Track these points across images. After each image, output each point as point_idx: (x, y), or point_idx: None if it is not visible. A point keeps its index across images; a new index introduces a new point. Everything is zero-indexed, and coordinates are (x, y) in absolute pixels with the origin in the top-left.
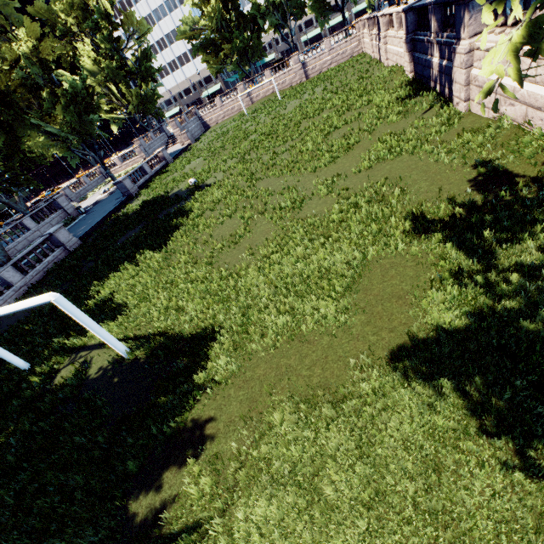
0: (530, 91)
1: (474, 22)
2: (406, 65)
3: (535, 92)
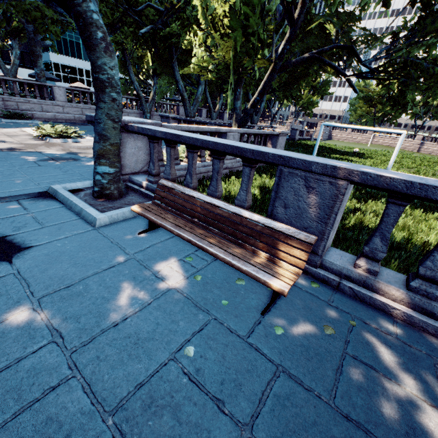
0: None
1: None
2: None
3: None
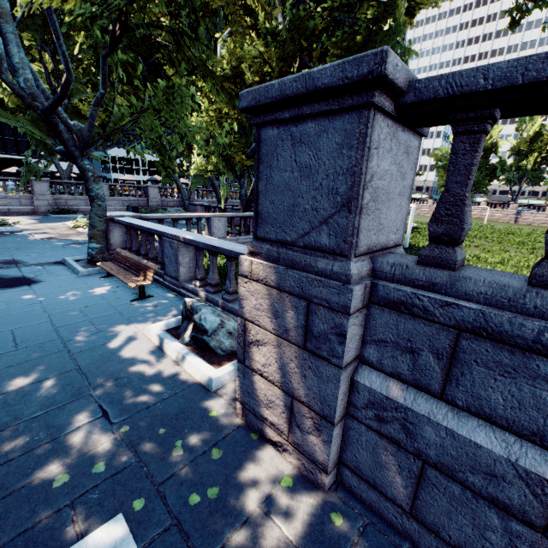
0: None
1: None
2: None
3: None
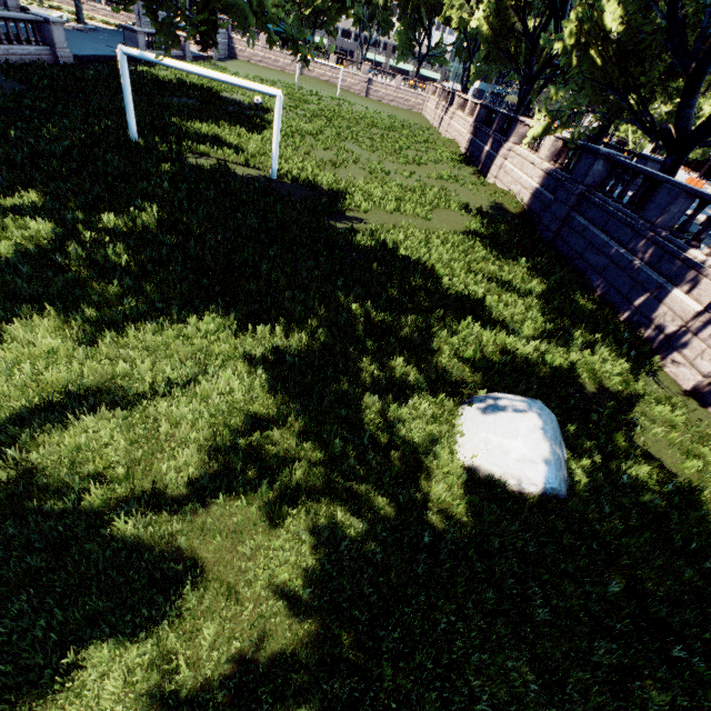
0: (526, 180)
1: (518, 137)
2: (464, 143)
3: (528, 181)
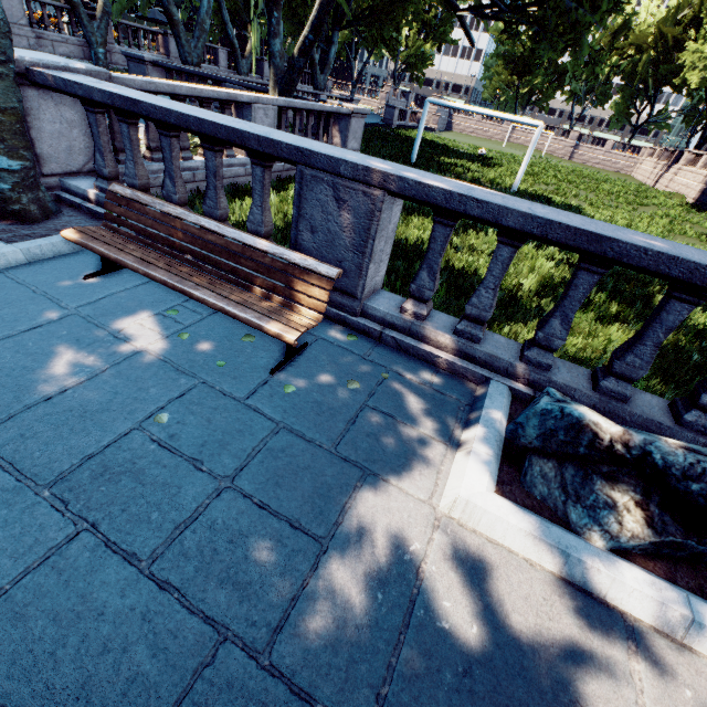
0: None
1: None
2: (692, 193)
3: None
